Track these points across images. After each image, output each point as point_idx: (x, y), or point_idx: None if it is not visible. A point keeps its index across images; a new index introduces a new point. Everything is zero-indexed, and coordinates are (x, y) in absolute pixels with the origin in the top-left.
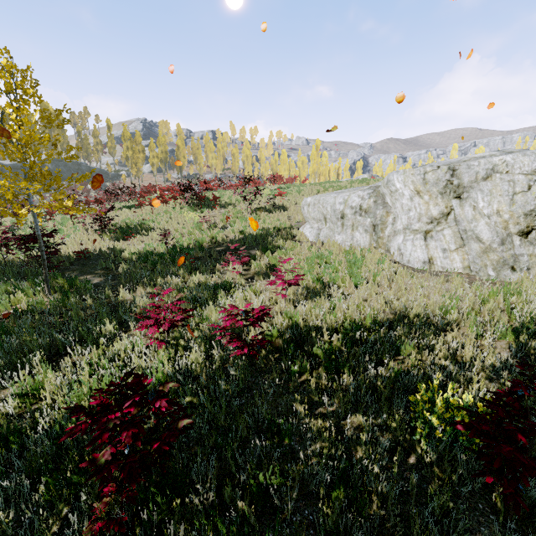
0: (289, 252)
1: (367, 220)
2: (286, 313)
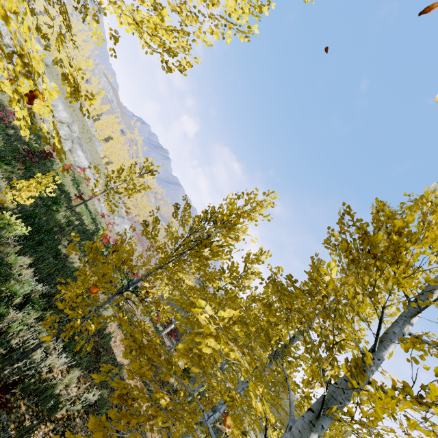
0: None
1: None
2: None
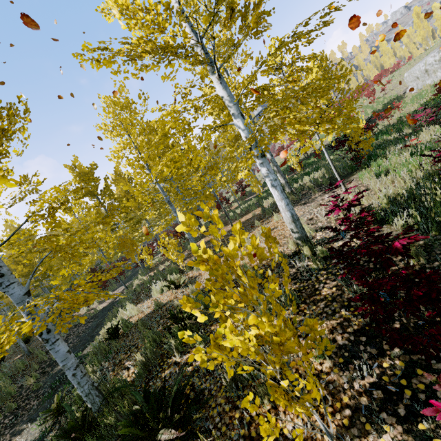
0: (402, 104)
1: (440, 64)
2: (400, 115)
